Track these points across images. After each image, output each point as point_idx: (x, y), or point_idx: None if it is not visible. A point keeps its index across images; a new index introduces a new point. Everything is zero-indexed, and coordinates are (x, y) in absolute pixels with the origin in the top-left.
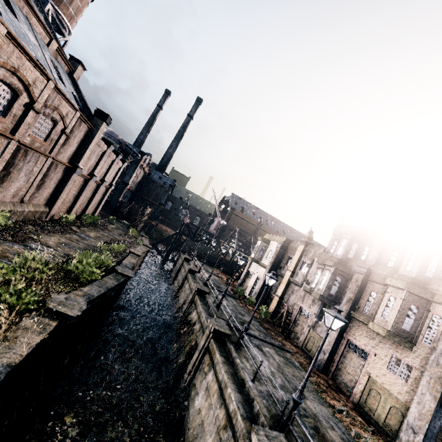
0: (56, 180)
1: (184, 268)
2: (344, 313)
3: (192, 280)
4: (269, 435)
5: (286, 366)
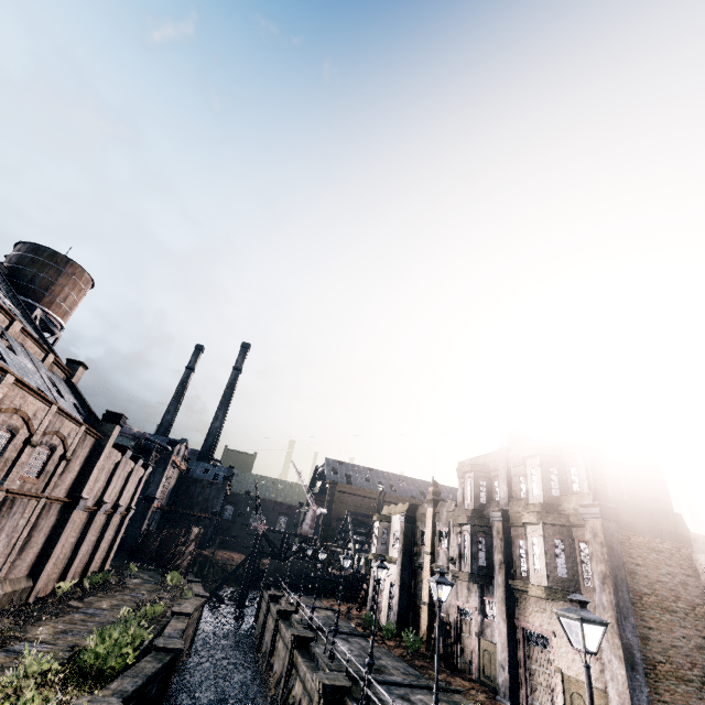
0: (48, 529)
1: (272, 616)
2: (503, 588)
3: (286, 628)
4: None
5: None
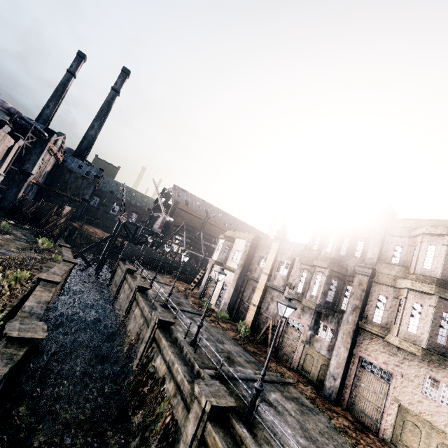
0: None
1: (129, 284)
2: (353, 326)
3: (144, 302)
4: None
5: (304, 418)
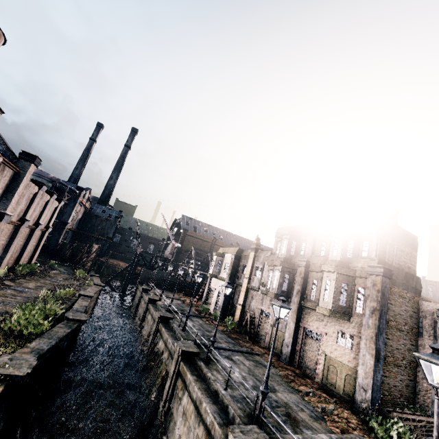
0: None
1: (144, 300)
2: (297, 305)
3: (153, 309)
4: (244, 430)
5: (256, 368)
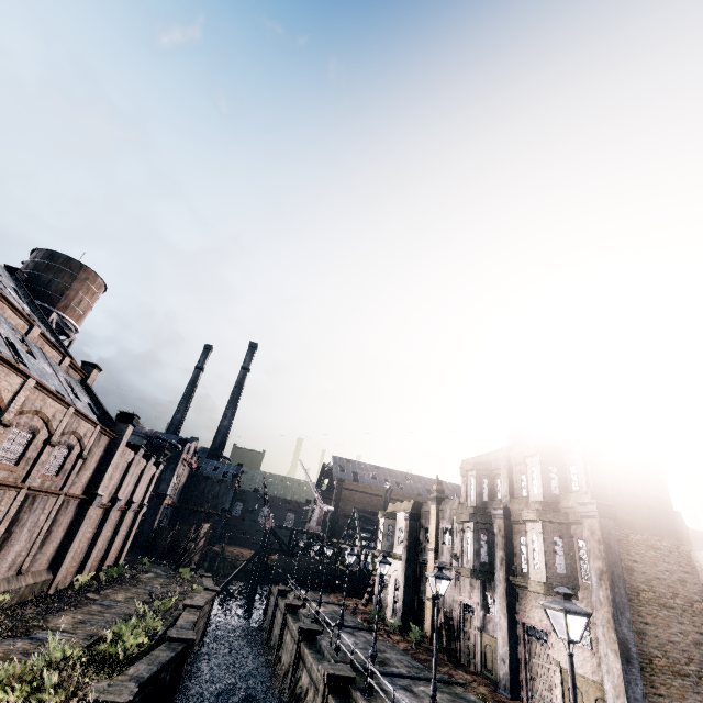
0: (66, 524)
1: (280, 610)
2: (504, 584)
3: (293, 622)
4: None
5: None
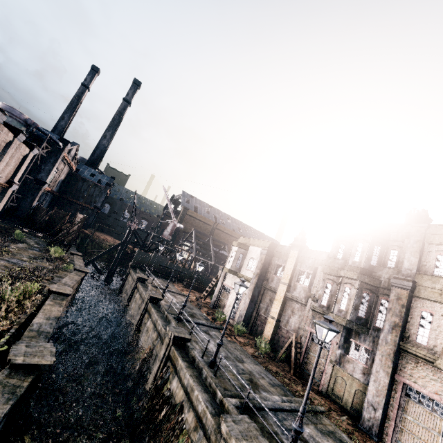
0: None
1: (140, 294)
2: (393, 347)
3: (157, 315)
4: None
5: None
